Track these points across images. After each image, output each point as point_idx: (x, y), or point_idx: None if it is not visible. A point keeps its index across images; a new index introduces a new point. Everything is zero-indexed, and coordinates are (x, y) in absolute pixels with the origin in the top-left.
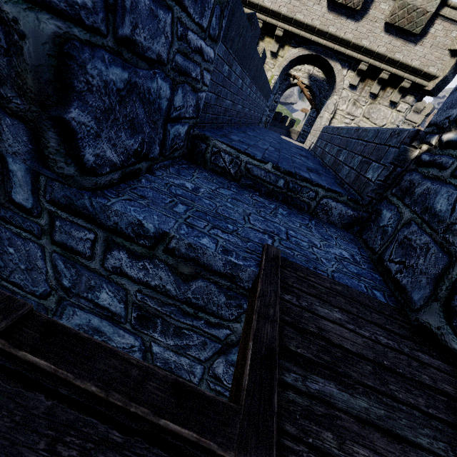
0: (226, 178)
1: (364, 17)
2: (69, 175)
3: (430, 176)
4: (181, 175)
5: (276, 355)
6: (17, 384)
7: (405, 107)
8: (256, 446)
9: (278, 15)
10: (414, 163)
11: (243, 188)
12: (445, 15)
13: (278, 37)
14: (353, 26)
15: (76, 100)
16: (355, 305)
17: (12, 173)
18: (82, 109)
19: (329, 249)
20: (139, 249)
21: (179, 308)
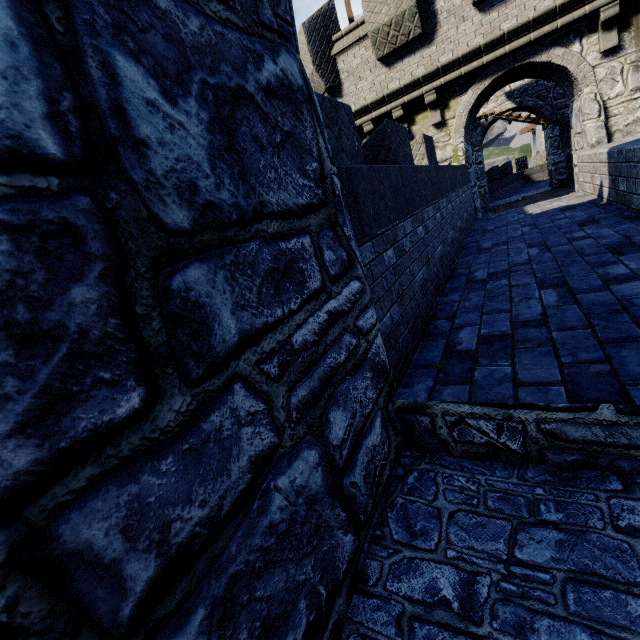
0: (508, 462)
1: None
2: None
3: None
4: (416, 534)
5: None
6: None
7: None
8: None
9: (415, 83)
10: None
11: (568, 483)
12: None
13: (432, 103)
14: None
15: None
16: None
17: None
18: None
19: None
20: None
21: None
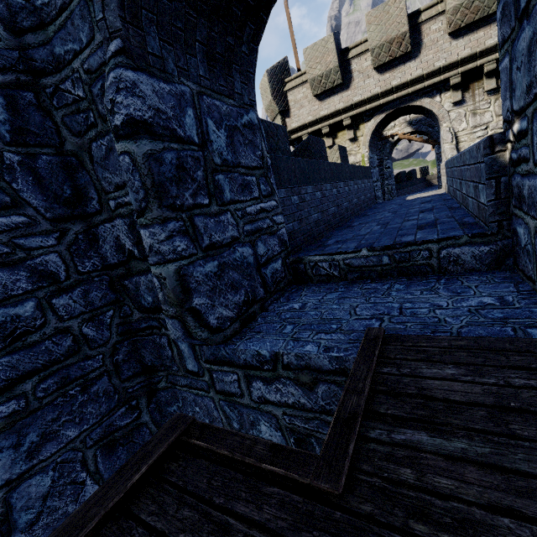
0: (334, 282)
1: (421, 49)
2: (206, 338)
3: (524, 173)
4: (290, 300)
5: (358, 417)
6: (193, 456)
7: None
8: (328, 475)
9: (337, 112)
10: (510, 165)
11: (352, 283)
12: None
13: (348, 125)
14: (415, 63)
15: (194, 294)
16: (484, 354)
17: (183, 352)
18: (199, 296)
19: (461, 304)
20: (267, 374)
21: (321, 419)
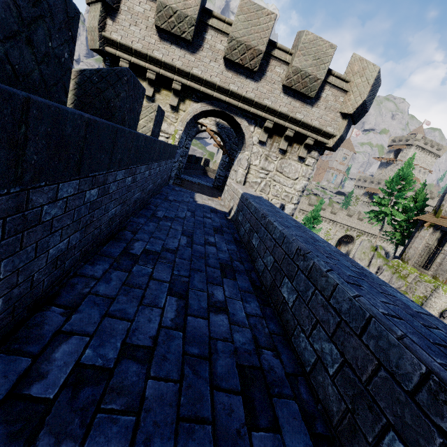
0: None
1: (262, 78)
2: None
3: None
4: None
5: None
6: None
7: (312, 161)
8: None
9: (172, 68)
10: None
11: None
12: (332, 82)
13: (177, 91)
14: (254, 86)
15: None
16: None
17: None
18: None
19: None
20: None
21: None
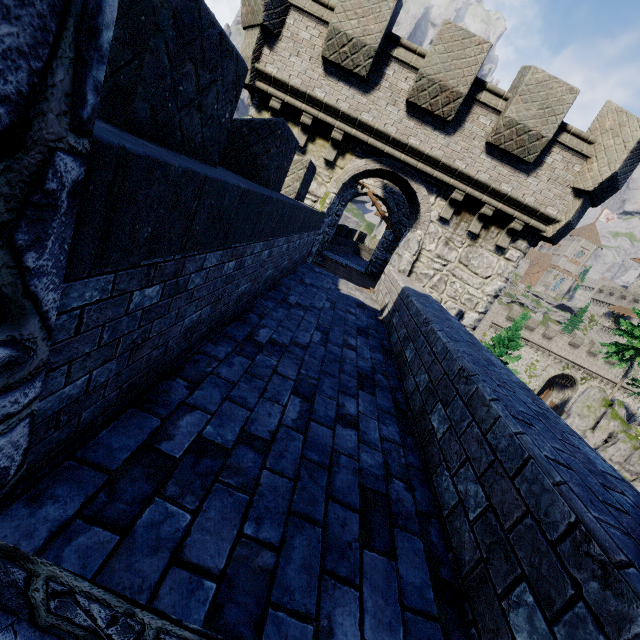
0: None
1: (458, 131)
2: None
3: None
4: None
5: None
6: None
7: (516, 255)
8: None
9: (335, 111)
10: None
11: None
12: (564, 143)
13: (336, 141)
14: (443, 141)
15: None
16: None
17: None
18: None
19: None
20: None
21: None
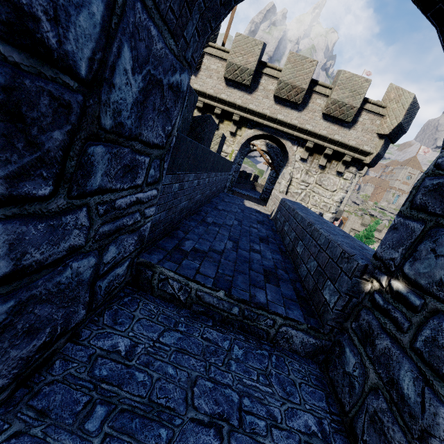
0: (176, 305)
1: (305, 108)
2: None
3: (388, 331)
4: (117, 323)
5: None
6: None
7: (350, 176)
8: None
9: (234, 105)
10: (369, 299)
11: (194, 319)
12: (368, 109)
13: (236, 121)
14: (297, 115)
15: None
16: None
17: None
18: None
19: (292, 421)
20: None
21: None
